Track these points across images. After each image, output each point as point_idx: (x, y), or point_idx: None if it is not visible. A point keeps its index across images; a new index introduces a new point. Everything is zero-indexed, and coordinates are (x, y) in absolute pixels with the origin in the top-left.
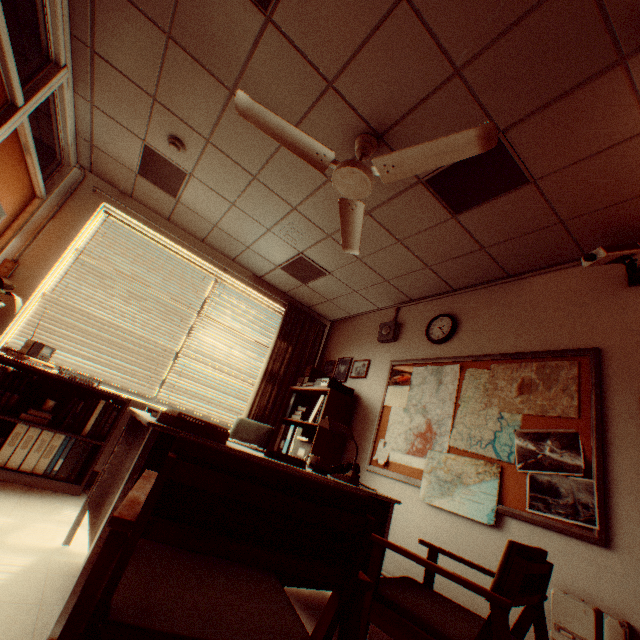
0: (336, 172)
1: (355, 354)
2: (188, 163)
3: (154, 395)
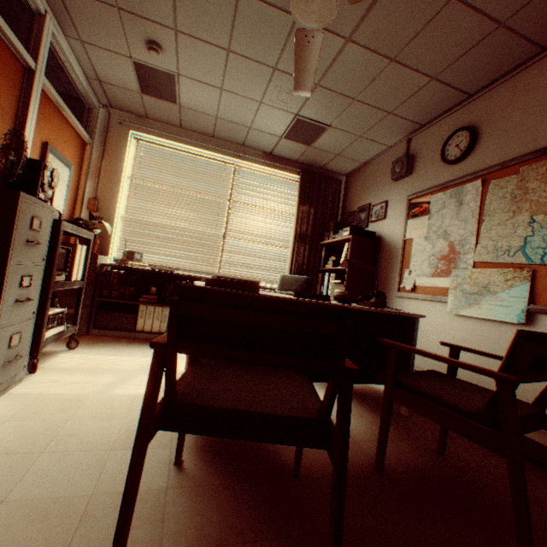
0: (293, 2)
1: (372, 200)
2: (171, 64)
3: (217, 271)
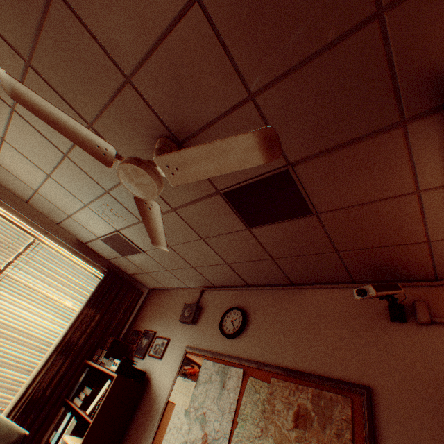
0: (119, 166)
1: (159, 328)
2: None
3: None
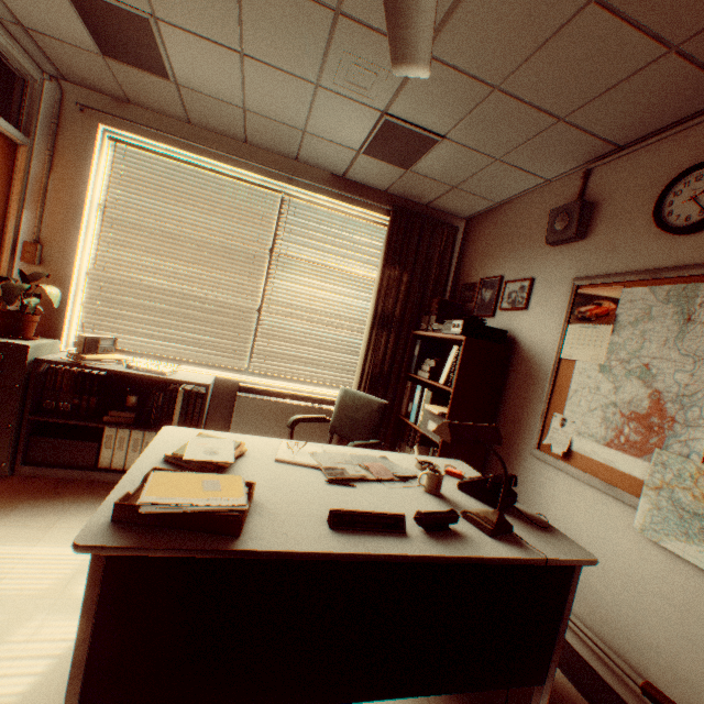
0: None
1: (506, 271)
2: None
3: (246, 367)
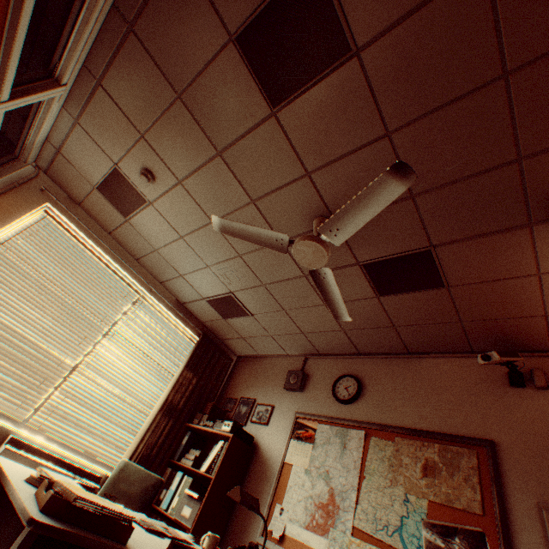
0: (300, 242)
1: (259, 396)
2: (152, 193)
3: (25, 418)
